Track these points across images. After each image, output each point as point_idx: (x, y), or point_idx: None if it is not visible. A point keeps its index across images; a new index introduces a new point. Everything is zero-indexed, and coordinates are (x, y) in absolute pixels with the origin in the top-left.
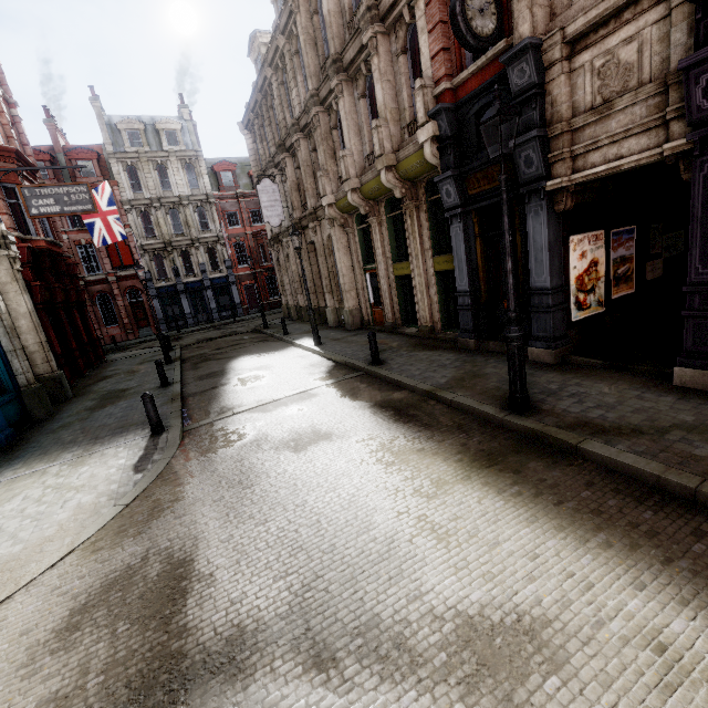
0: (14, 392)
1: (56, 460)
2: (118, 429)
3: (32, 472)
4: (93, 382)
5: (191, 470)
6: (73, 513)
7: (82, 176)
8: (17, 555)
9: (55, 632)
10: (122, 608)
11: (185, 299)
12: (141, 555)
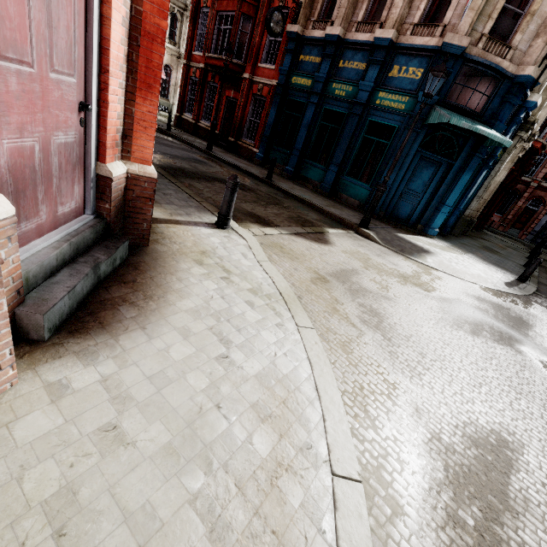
0: (460, 215)
1: (466, 254)
2: (496, 264)
3: (456, 250)
4: (477, 236)
5: (536, 307)
6: (477, 274)
7: None
8: (457, 269)
9: (474, 296)
10: (498, 310)
11: None
12: (506, 307)
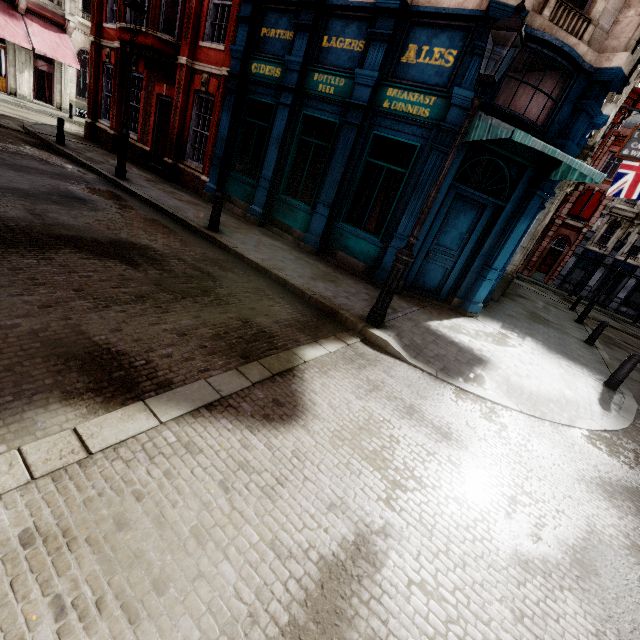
0: None
1: (525, 342)
2: (564, 354)
3: (512, 338)
4: (513, 293)
5: None
6: (563, 397)
7: (622, 125)
8: (536, 394)
9: (595, 481)
10: None
11: (600, 272)
12: None
